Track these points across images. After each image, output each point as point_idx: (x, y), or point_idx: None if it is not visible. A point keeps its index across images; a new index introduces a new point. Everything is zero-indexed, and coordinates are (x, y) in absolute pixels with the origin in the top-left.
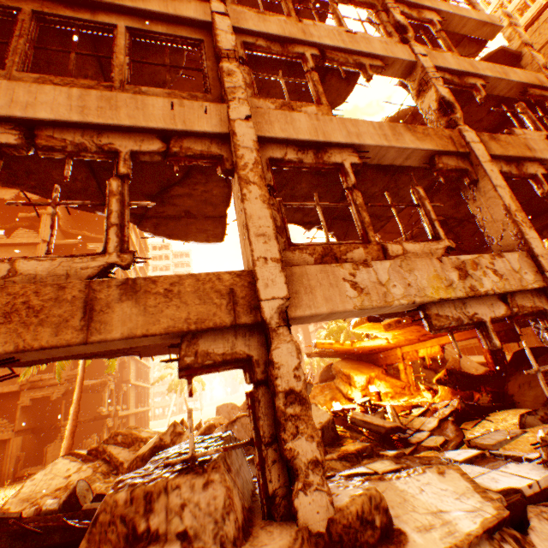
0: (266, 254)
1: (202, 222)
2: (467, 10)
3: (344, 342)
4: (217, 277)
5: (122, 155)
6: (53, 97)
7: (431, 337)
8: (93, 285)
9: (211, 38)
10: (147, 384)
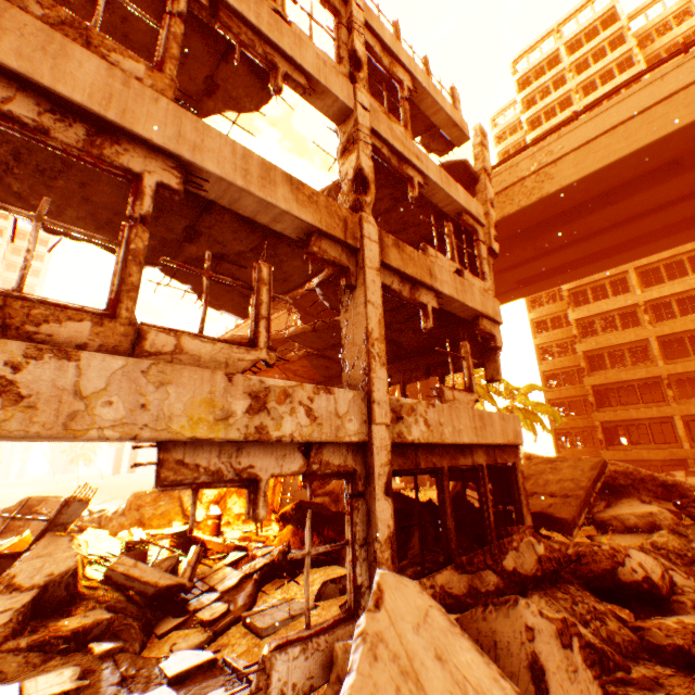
0: None
1: None
2: (444, 99)
3: None
4: None
5: None
6: None
7: None
8: None
9: None
10: None
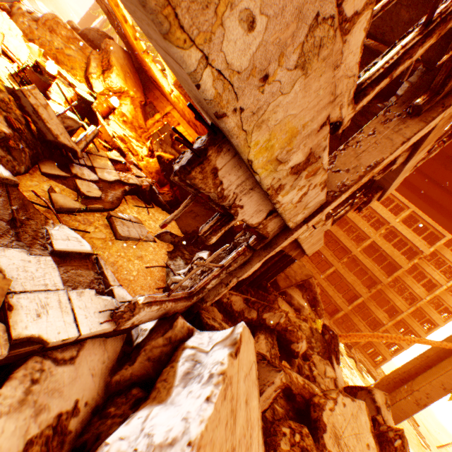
0: None
1: None
2: None
3: (141, 41)
4: None
5: None
6: None
7: (197, 132)
8: None
9: None
10: None
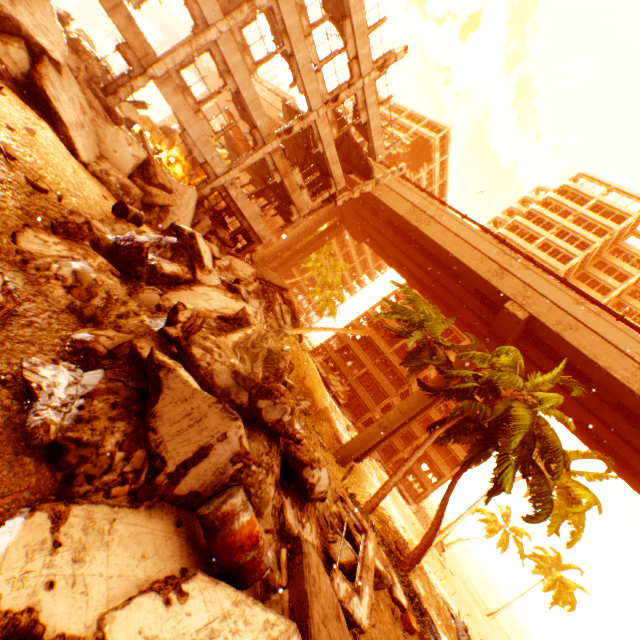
0: (168, 65)
1: None
2: (380, 140)
3: None
4: (151, 49)
5: None
6: None
7: None
8: (123, 4)
9: None
10: None
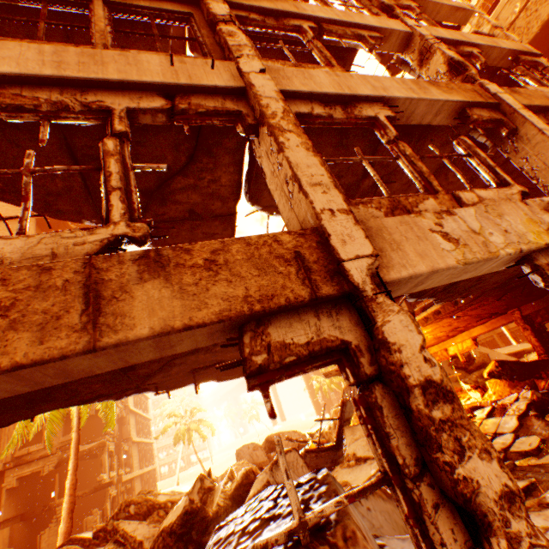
0: (330, 206)
1: (209, 223)
2: None
3: None
4: (273, 239)
5: (116, 112)
6: (18, 52)
7: (460, 331)
8: (96, 262)
9: (200, 12)
10: (150, 439)
